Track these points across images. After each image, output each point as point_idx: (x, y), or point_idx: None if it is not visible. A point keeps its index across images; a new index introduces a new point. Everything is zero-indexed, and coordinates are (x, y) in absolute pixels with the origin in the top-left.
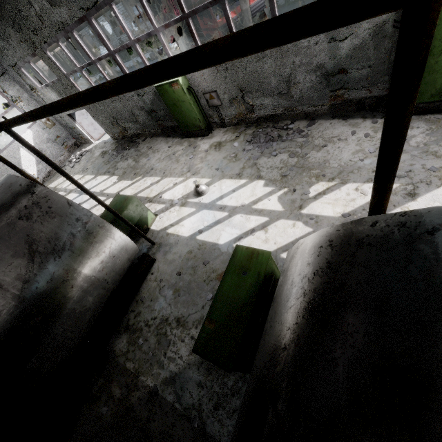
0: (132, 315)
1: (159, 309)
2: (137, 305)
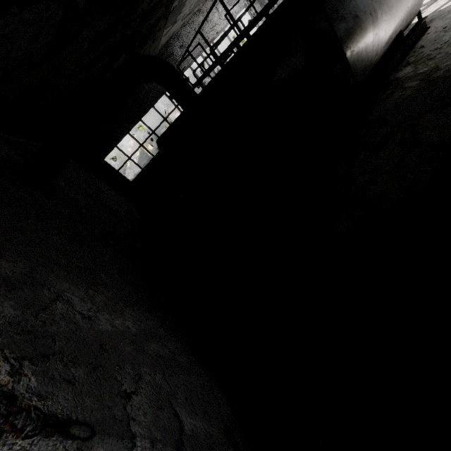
0: (411, 58)
1: (449, 37)
2: (416, 52)
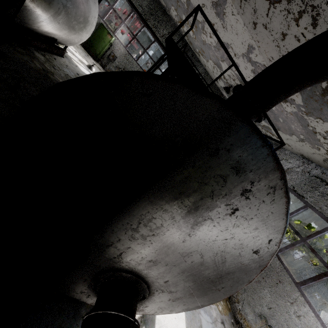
0: (47, 56)
1: (66, 71)
2: (51, 57)
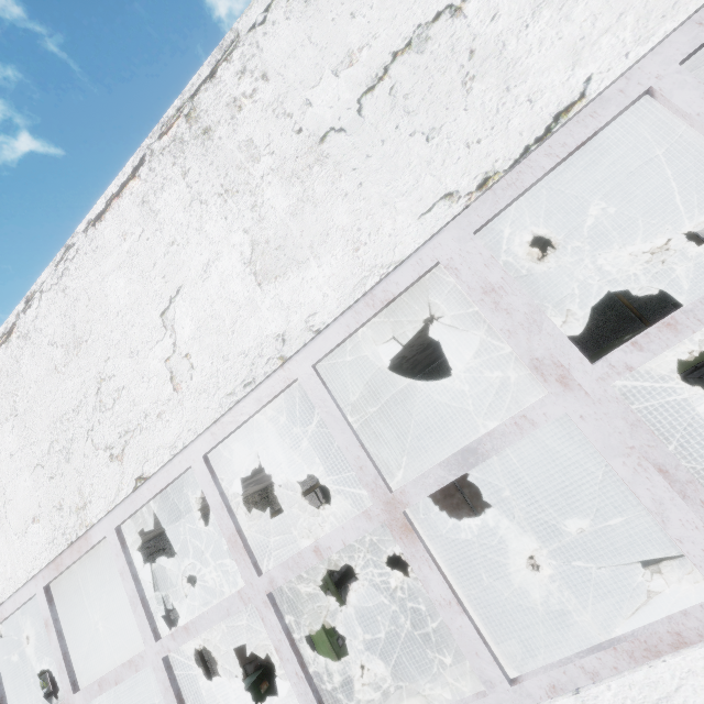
0: None
1: None
2: None
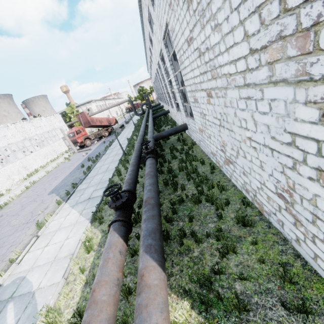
0: None
1: None
2: None
